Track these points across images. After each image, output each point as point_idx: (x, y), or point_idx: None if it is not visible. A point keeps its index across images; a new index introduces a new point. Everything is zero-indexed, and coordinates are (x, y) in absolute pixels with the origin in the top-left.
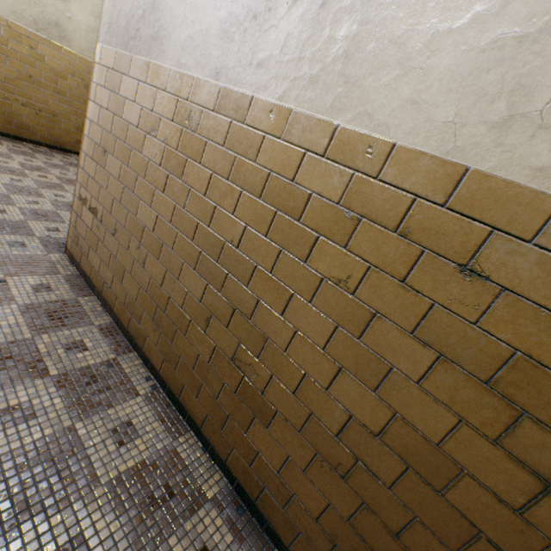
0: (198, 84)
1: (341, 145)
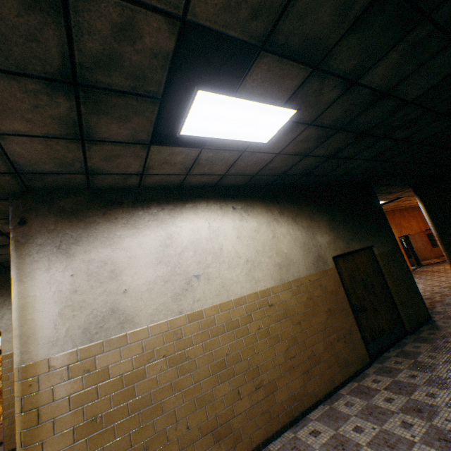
0: (172, 321)
1: (236, 303)
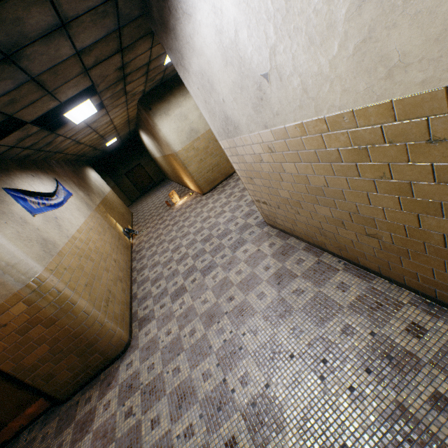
0: (262, 135)
1: (332, 124)
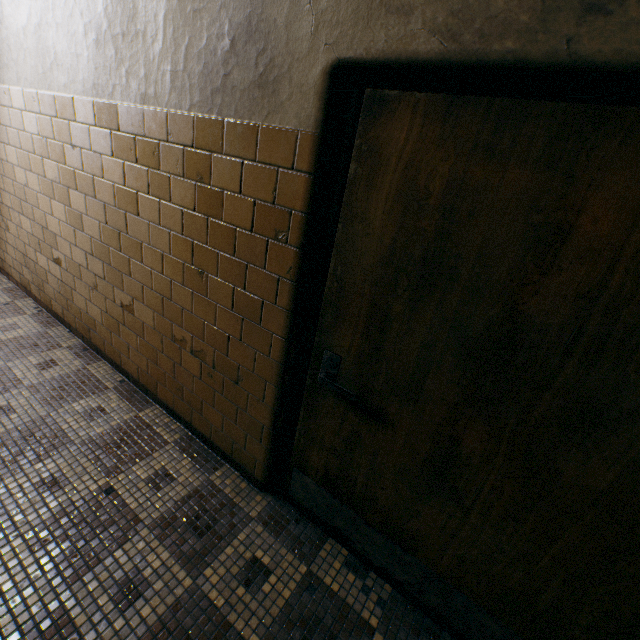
0: None
1: (28, 101)
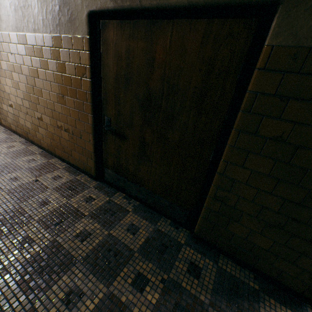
0: None
1: None
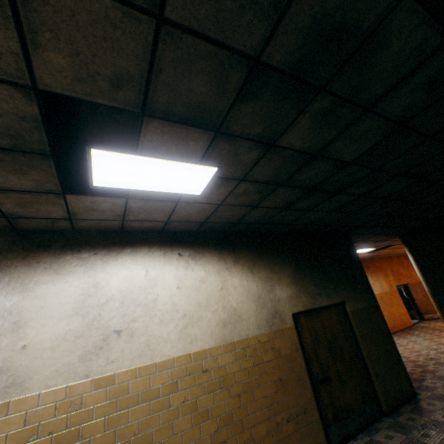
0: (73, 387)
1: (161, 366)
